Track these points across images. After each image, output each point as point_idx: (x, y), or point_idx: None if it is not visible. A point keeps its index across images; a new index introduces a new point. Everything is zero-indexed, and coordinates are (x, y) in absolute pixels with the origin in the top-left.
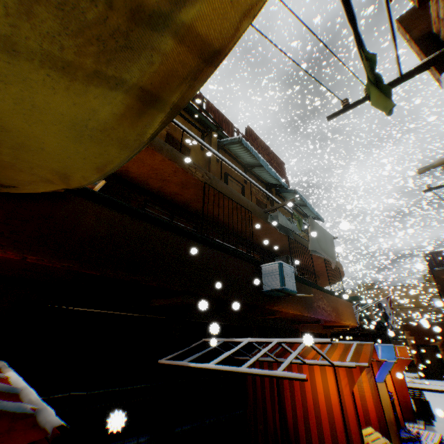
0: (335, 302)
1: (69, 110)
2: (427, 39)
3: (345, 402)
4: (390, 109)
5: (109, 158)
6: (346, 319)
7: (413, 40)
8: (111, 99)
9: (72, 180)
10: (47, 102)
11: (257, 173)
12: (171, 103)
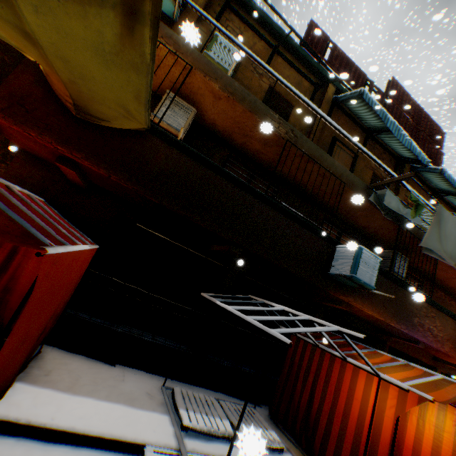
0: None
1: (86, 35)
2: None
3: (382, 423)
4: None
5: (136, 86)
6: None
7: None
8: (106, 19)
9: (133, 114)
10: (71, 29)
11: (384, 142)
12: (147, 15)
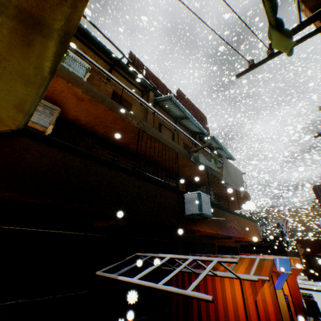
0: (243, 223)
1: None
2: (320, 6)
3: (249, 309)
4: (291, 49)
5: (20, 95)
6: (252, 236)
7: (308, 9)
8: None
9: (4, 119)
10: None
11: (184, 124)
12: (57, 29)
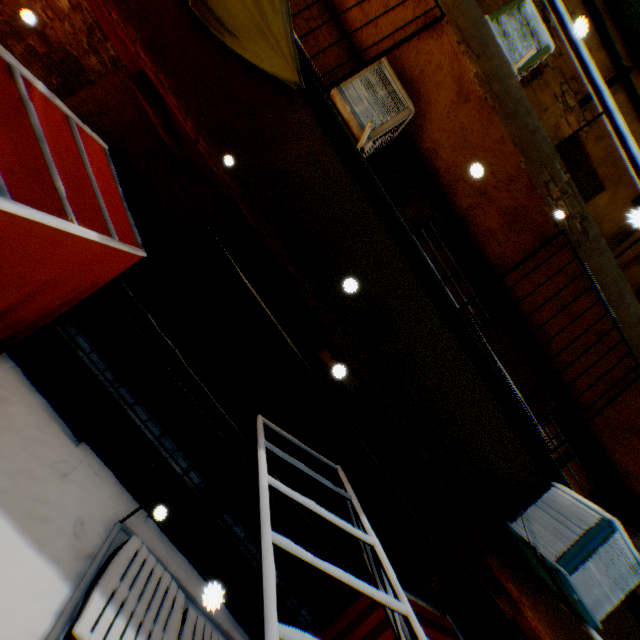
0: None
1: None
2: None
3: None
4: None
5: None
6: None
7: None
8: None
9: (267, 15)
10: None
11: None
12: None
